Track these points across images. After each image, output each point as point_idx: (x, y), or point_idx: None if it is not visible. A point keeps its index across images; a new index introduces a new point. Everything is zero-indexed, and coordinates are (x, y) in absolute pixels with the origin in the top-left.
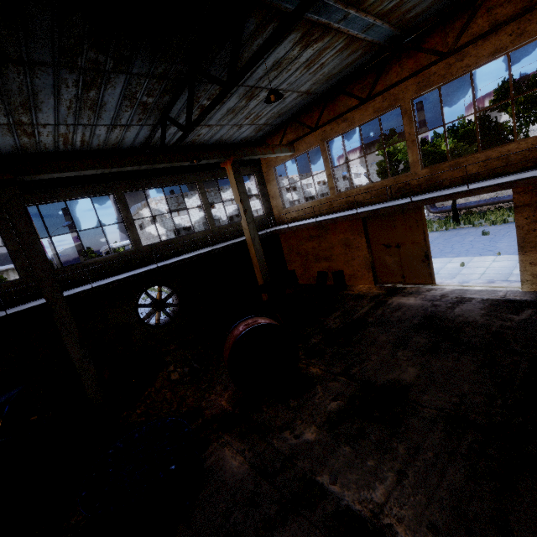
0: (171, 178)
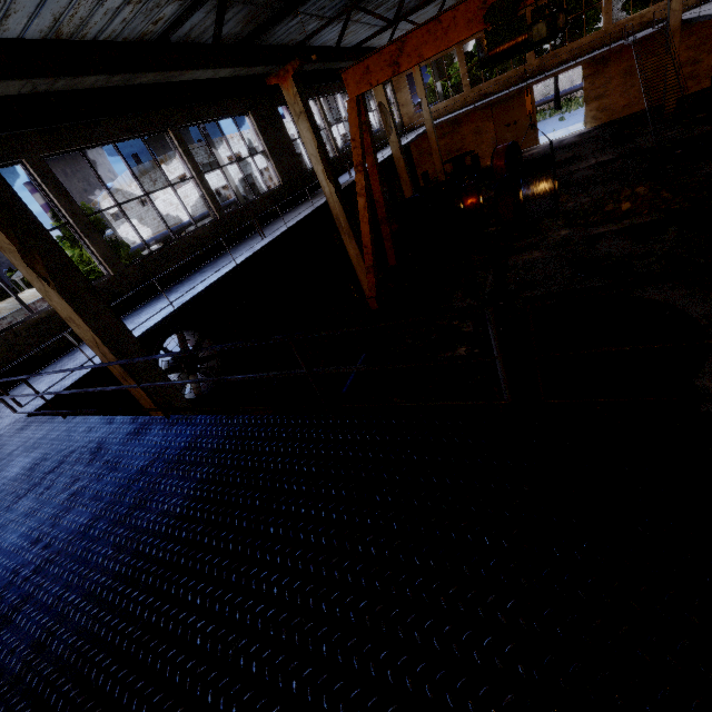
0: None
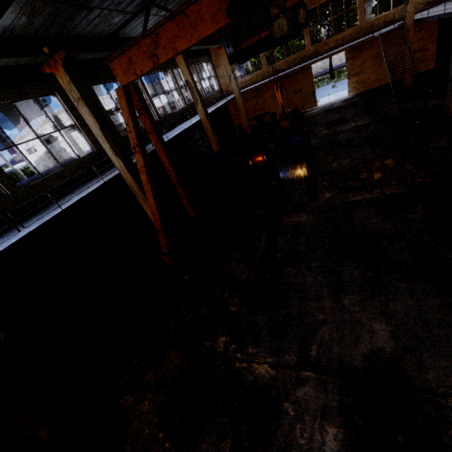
0: None
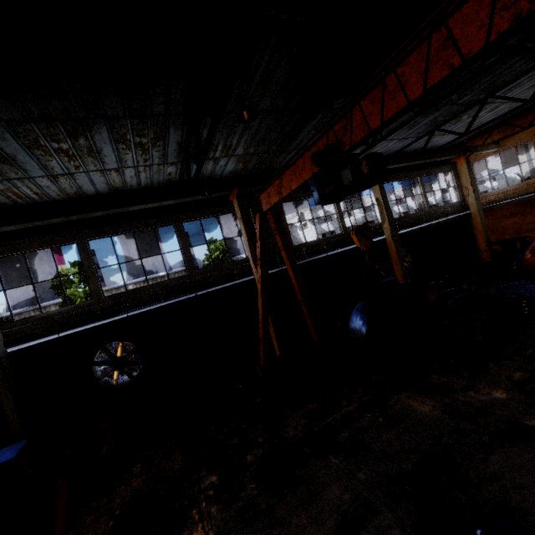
0: (405, 174)
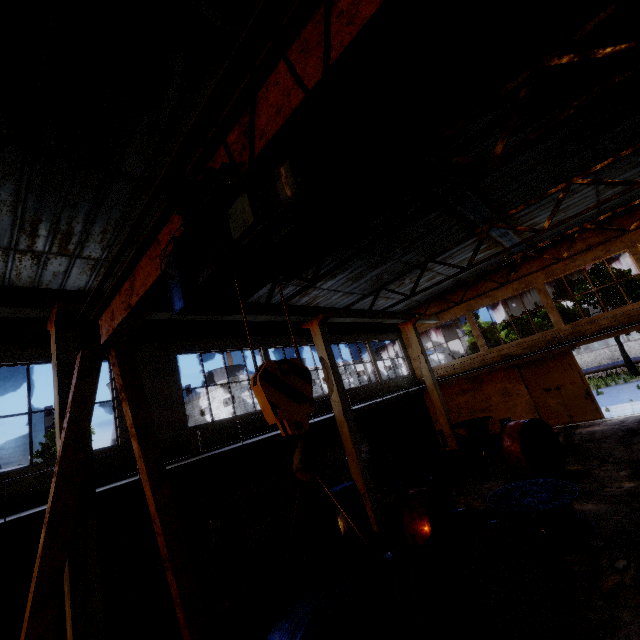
0: (352, 336)
